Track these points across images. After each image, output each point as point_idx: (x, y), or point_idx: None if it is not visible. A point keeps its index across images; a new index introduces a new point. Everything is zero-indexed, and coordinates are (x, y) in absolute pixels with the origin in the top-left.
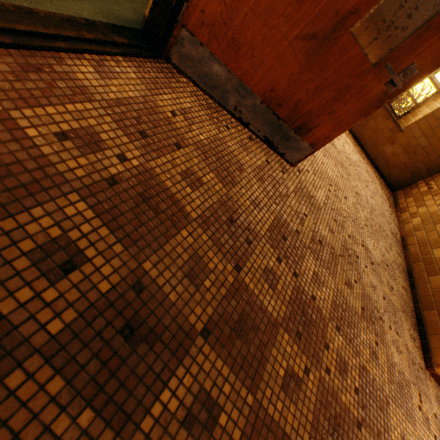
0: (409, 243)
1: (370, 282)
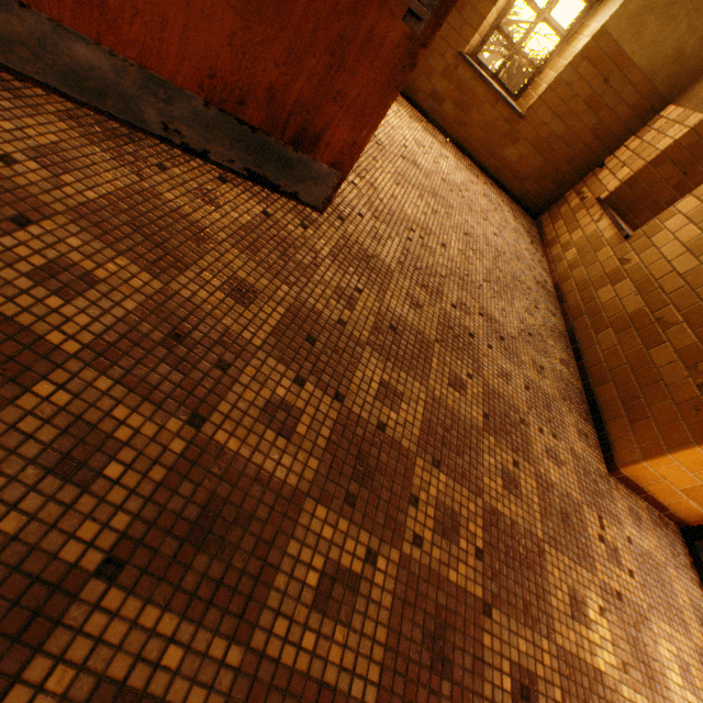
0: (566, 292)
1: (499, 370)
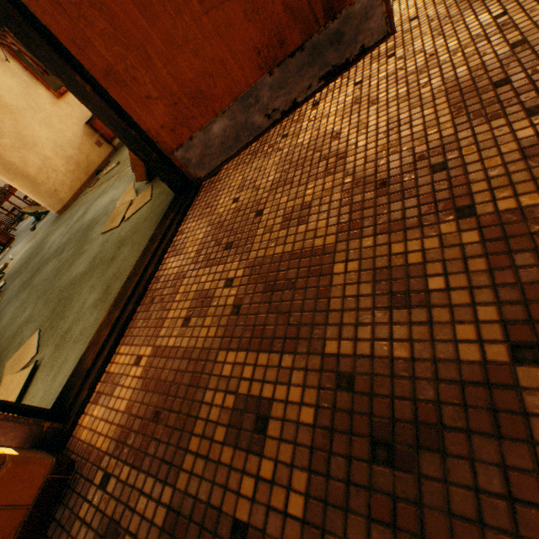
0: None
1: None
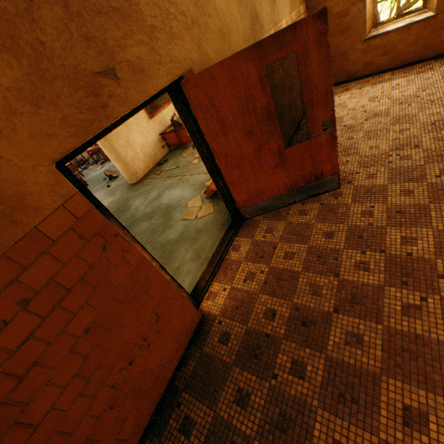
0: None
1: None
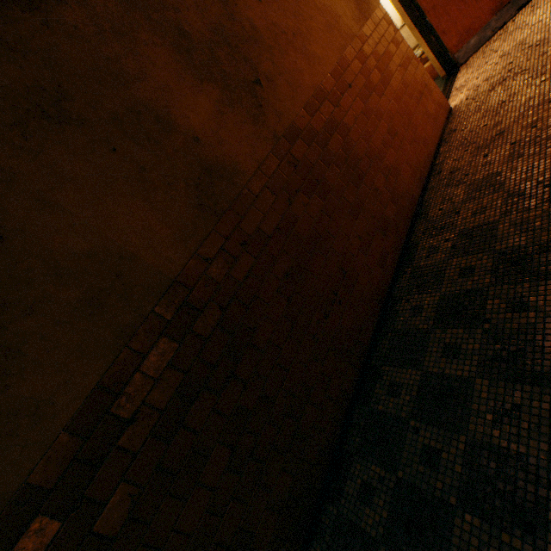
0: None
1: None
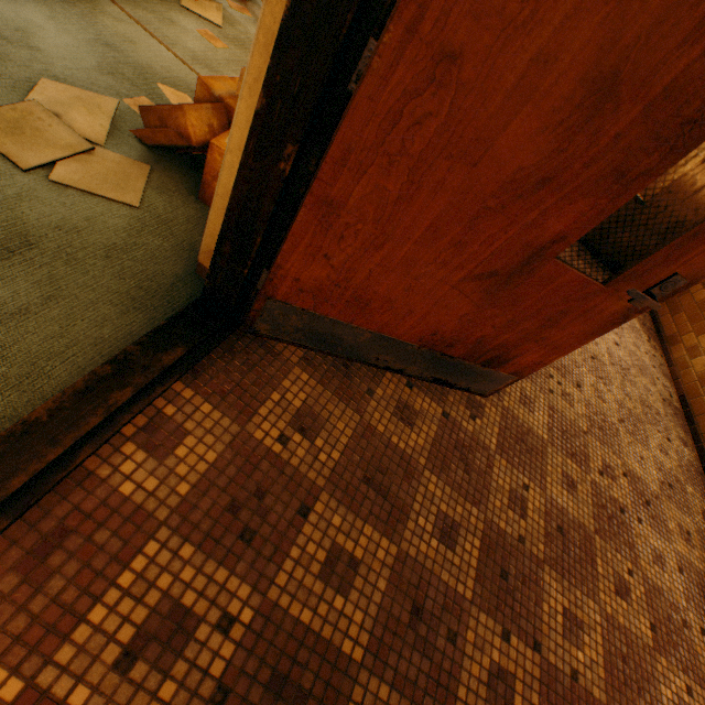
0: (696, 411)
1: (652, 552)
